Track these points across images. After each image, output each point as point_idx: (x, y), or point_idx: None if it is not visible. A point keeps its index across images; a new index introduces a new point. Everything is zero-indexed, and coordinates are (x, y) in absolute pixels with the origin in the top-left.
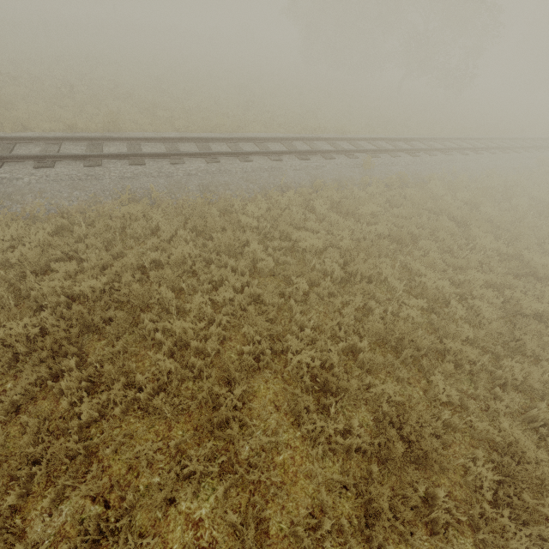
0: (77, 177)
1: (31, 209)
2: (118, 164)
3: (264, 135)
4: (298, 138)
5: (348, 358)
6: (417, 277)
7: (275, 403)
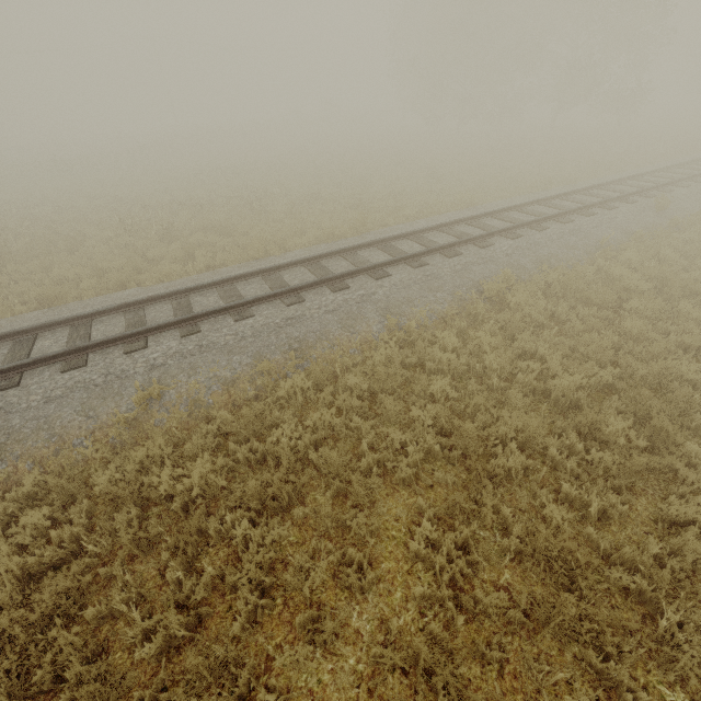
0: (419, 279)
1: (415, 320)
2: (438, 259)
3: (505, 203)
4: (555, 196)
5: None
6: None
7: None
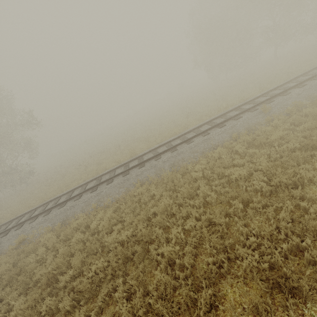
0: (121, 182)
1: (106, 203)
2: (135, 170)
3: (198, 125)
4: (215, 117)
5: (299, 258)
6: None
7: (242, 305)
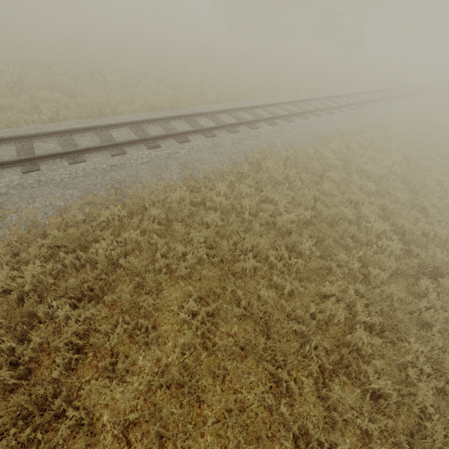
0: (209, 146)
1: (203, 173)
2: (223, 133)
3: (272, 100)
4: (301, 100)
5: None
6: (444, 182)
7: None
